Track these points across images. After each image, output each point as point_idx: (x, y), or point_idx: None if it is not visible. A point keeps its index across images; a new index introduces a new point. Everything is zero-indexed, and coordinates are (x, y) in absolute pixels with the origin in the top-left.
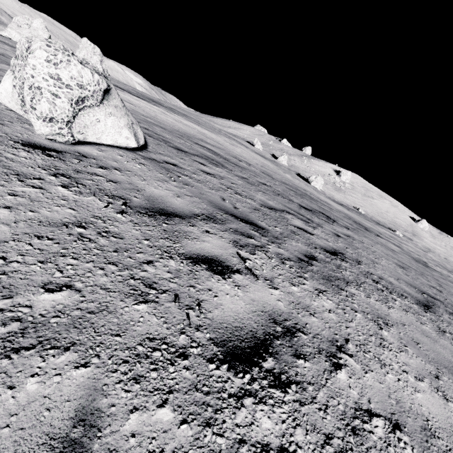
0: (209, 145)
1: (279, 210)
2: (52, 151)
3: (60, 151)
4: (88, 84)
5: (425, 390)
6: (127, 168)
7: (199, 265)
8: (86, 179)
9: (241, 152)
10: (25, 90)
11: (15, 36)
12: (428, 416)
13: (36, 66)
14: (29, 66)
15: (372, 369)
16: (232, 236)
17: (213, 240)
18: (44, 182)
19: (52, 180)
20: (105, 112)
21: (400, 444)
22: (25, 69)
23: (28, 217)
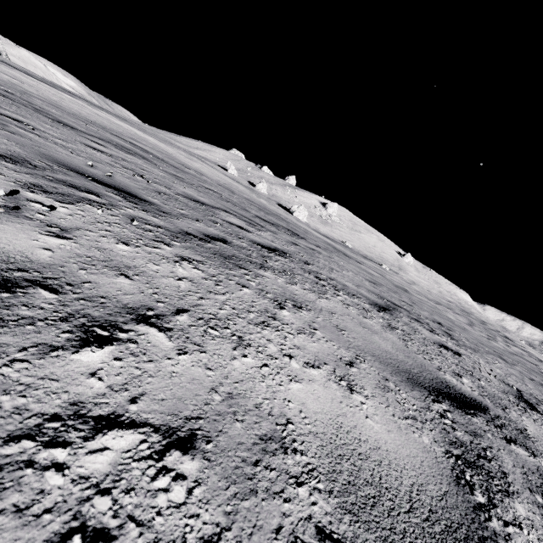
0: (142, 144)
1: (212, 206)
2: None
3: None
4: None
5: (316, 379)
6: None
7: None
8: None
9: (200, 167)
10: None
11: None
12: (294, 416)
13: None
14: None
15: (208, 349)
16: (37, 181)
17: None
18: None
19: None
20: None
21: (153, 484)
22: None
23: None
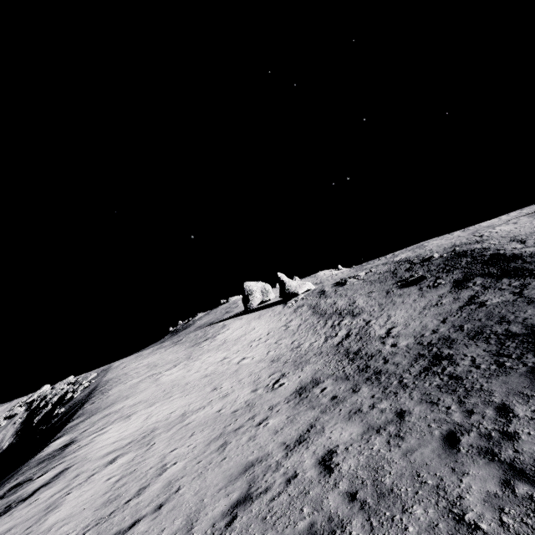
0: None
1: None
2: None
3: None
4: None
5: None
6: None
7: None
8: None
9: None
10: None
11: (311, 284)
12: None
13: None
14: None
15: None
16: None
17: None
18: None
19: None
20: None
21: None
22: None
23: None
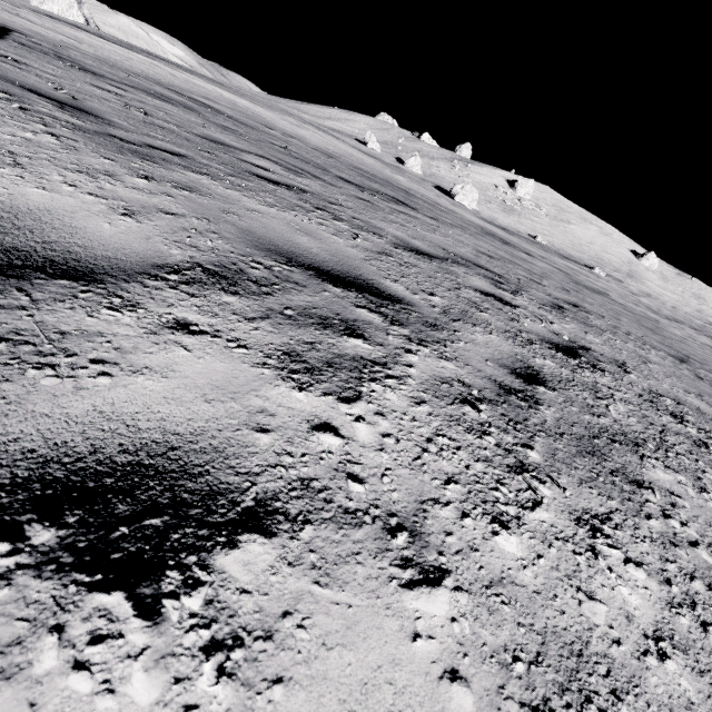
0: (212, 102)
1: (240, 149)
2: None
3: None
4: None
5: (81, 199)
6: None
7: None
8: None
9: (308, 135)
10: None
11: None
12: None
13: None
14: None
15: None
16: None
17: None
18: None
19: None
20: None
21: None
22: None
23: None
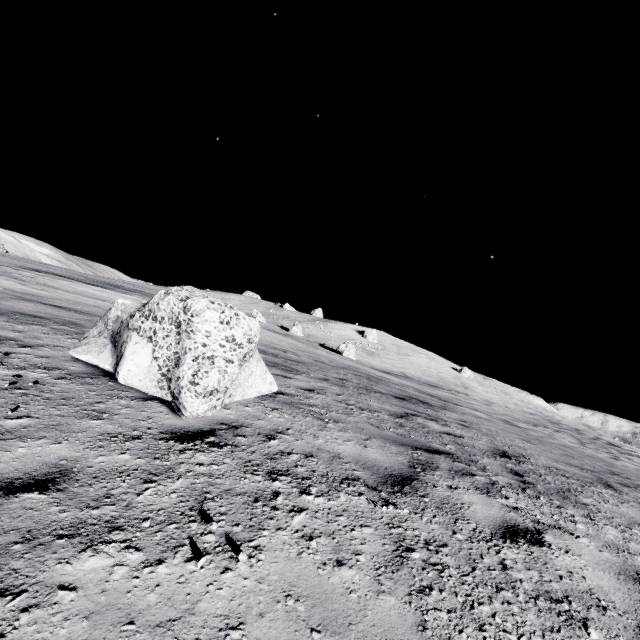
0: None
1: (406, 415)
2: (205, 435)
3: (211, 431)
4: (255, 335)
5: None
6: (281, 425)
7: (520, 542)
8: (294, 466)
9: (262, 335)
10: (187, 362)
11: None
12: None
13: (211, 332)
14: (199, 333)
15: None
16: (466, 482)
17: (470, 497)
18: (286, 496)
19: (283, 488)
20: (255, 360)
21: None
22: (195, 337)
23: (371, 566)
